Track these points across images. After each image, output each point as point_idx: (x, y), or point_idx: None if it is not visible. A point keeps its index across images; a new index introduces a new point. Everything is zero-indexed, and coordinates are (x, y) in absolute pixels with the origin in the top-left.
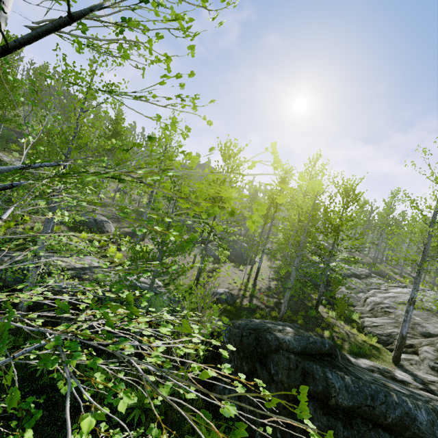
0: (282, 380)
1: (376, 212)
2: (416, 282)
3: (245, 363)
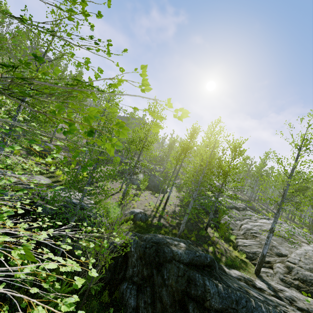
0: (171, 284)
1: (254, 165)
2: (276, 217)
3: (145, 269)
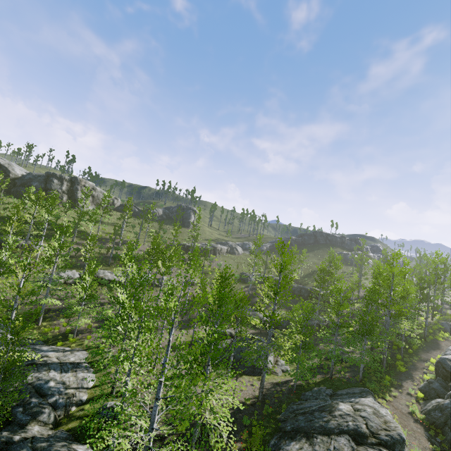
0: None
1: None
2: None
3: None
